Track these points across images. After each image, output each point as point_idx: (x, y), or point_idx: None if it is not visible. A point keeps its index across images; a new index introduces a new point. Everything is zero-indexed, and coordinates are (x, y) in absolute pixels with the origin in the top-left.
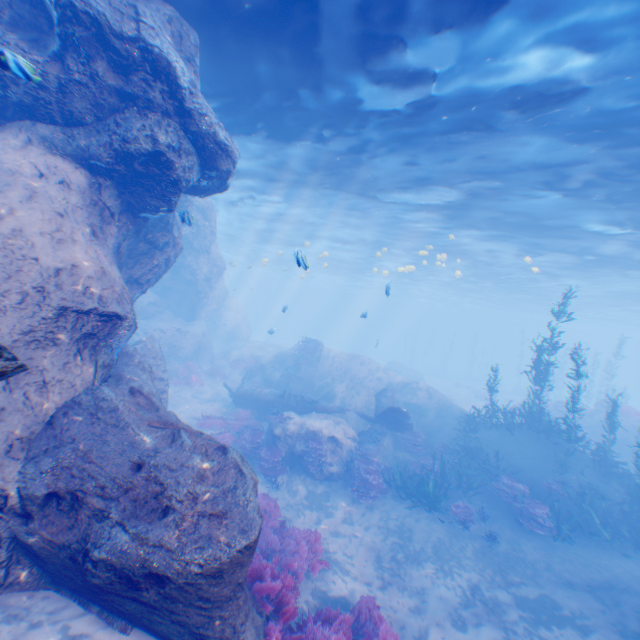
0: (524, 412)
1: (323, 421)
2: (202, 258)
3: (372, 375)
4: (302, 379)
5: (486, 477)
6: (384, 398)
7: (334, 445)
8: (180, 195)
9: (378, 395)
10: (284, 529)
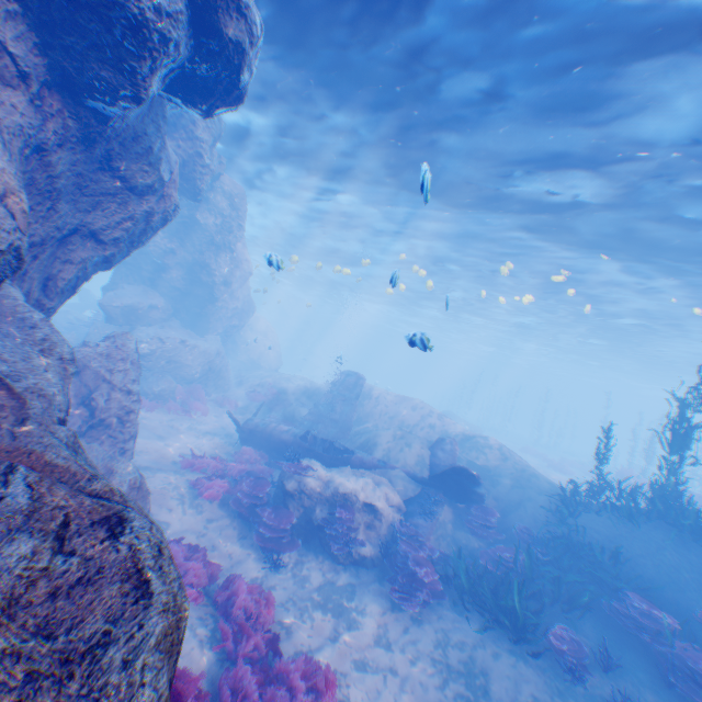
0: (653, 494)
1: (357, 478)
2: (223, 256)
3: (425, 423)
4: (333, 419)
5: (598, 590)
6: (443, 454)
7: (370, 515)
8: (152, 68)
9: (435, 449)
10: (274, 663)
